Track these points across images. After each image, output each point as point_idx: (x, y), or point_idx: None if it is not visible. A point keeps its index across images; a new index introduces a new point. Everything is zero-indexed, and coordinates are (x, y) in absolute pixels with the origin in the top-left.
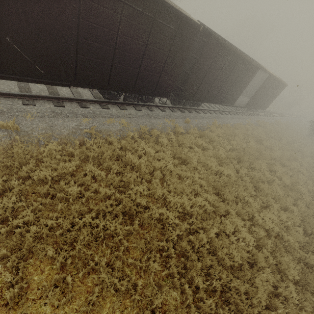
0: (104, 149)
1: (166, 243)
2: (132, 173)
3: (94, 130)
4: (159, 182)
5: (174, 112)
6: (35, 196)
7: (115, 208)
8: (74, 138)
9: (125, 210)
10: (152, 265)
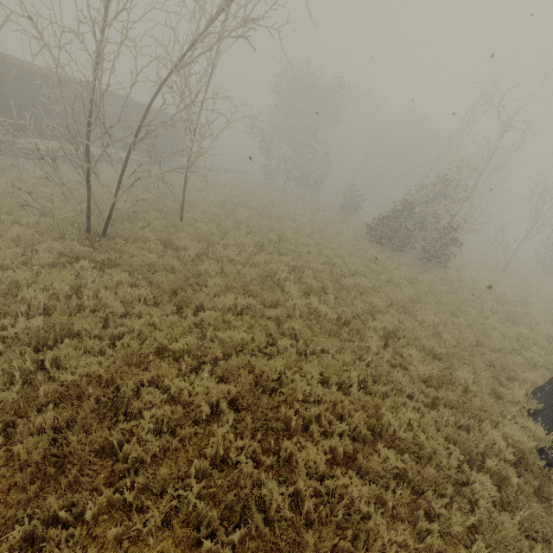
0: None
1: None
2: None
3: None
4: None
5: None
6: None
7: None
8: None
9: None
10: None
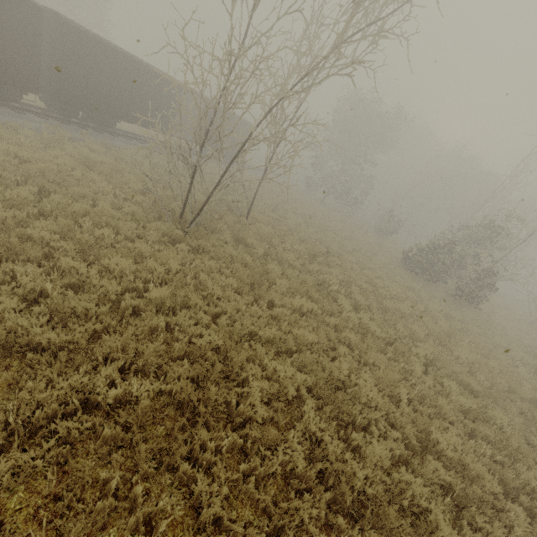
0: None
1: None
2: None
3: None
4: None
5: (66, 124)
6: None
7: None
8: None
9: None
10: None
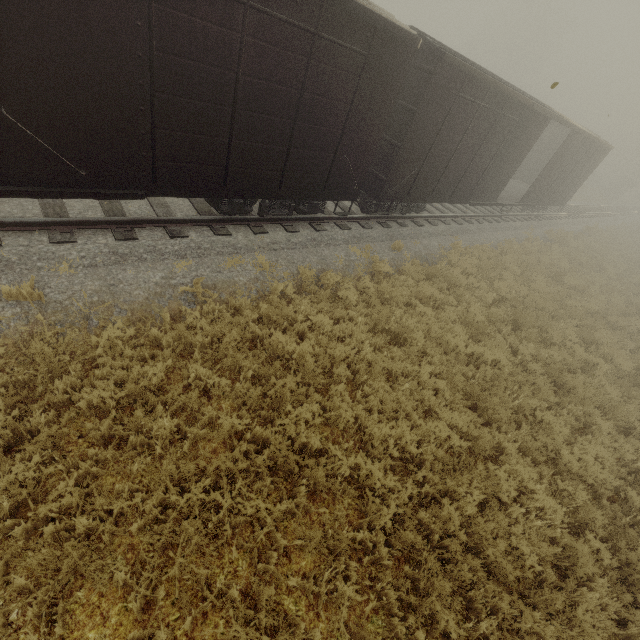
0: (223, 328)
1: (370, 534)
2: (287, 378)
3: (202, 286)
4: (345, 392)
5: (369, 228)
6: (84, 445)
7: (253, 460)
8: (160, 306)
9: (277, 462)
10: (342, 590)
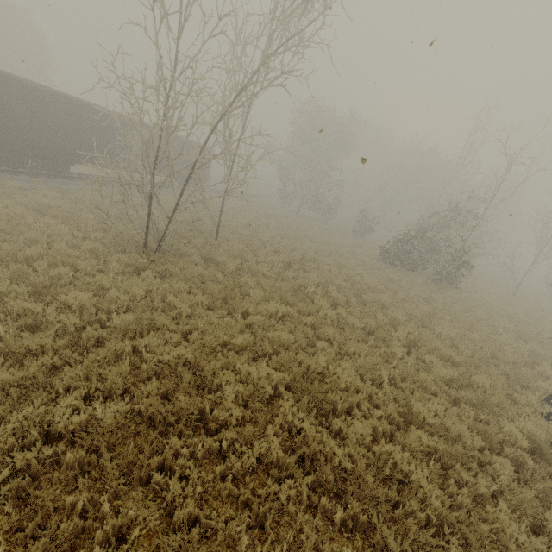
0: None
1: None
2: None
3: None
4: None
5: (15, 175)
6: None
7: None
8: None
9: None
10: None
